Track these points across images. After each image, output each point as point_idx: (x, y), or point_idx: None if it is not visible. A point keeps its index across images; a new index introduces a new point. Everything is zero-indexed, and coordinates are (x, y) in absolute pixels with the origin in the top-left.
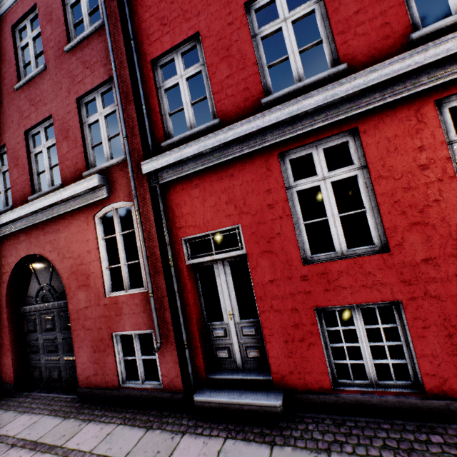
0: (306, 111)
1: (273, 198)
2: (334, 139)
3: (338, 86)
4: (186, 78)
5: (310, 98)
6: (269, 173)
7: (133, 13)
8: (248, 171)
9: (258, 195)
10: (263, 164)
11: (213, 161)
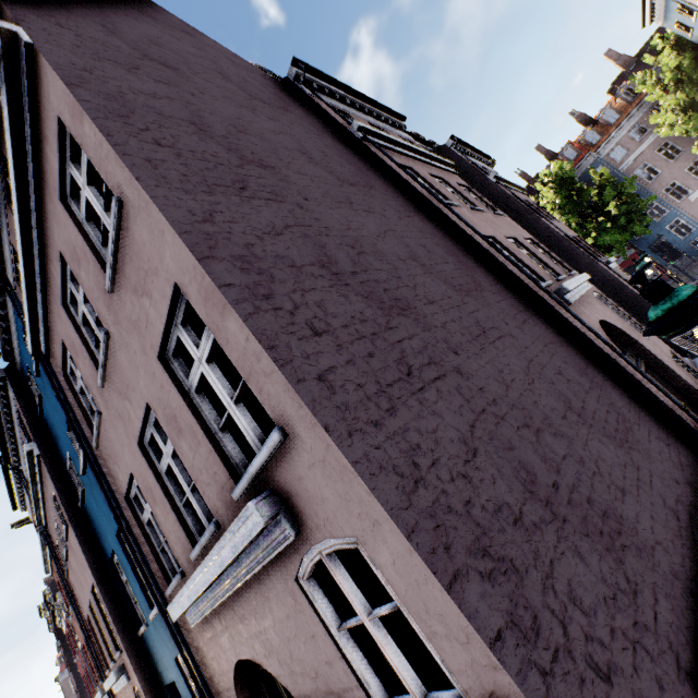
0: None
1: None
2: None
3: None
4: None
5: None
6: None
7: None
8: None
9: None
10: None
11: None
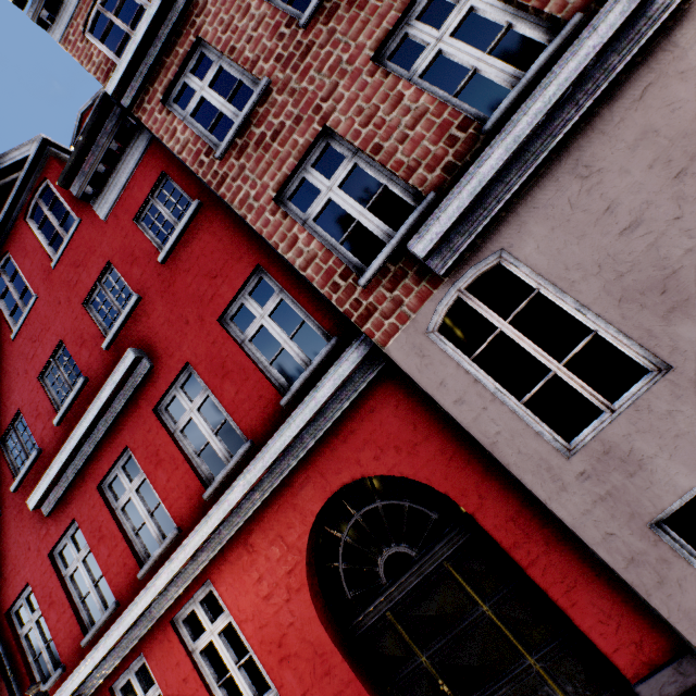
0: (101, 659)
1: None
2: (138, 662)
3: (108, 637)
4: (37, 620)
5: (97, 650)
6: None
7: None
8: None
9: None
10: None
11: None
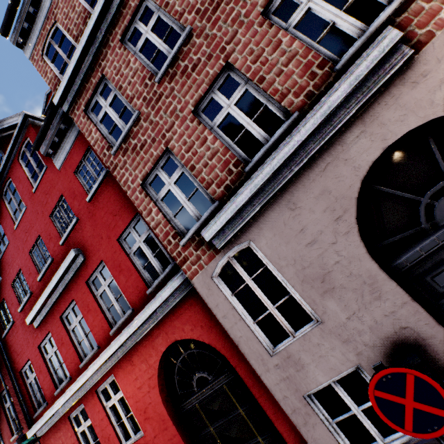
0: (63, 404)
1: (73, 439)
2: (81, 406)
3: (65, 394)
4: (34, 377)
5: (61, 400)
6: (69, 427)
7: (8, 348)
8: (63, 426)
9: (69, 438)
10: (66, 422)
11: (50, 425)
